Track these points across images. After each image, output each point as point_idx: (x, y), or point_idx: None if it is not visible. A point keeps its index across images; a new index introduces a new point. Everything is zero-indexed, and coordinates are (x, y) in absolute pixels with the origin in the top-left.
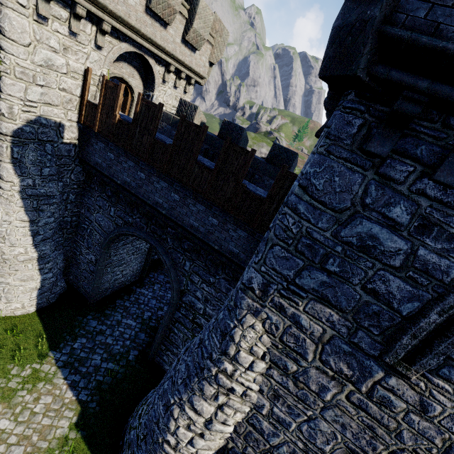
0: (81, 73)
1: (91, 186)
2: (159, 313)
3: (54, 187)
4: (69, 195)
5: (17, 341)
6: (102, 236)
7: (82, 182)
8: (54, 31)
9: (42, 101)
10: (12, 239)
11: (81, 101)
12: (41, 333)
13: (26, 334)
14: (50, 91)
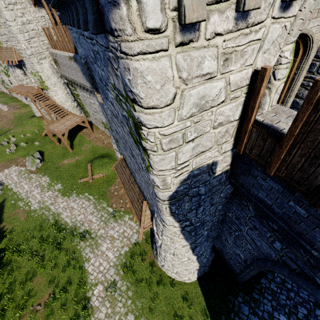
0: (244, 83)
1: (241, 202)
2: (317, 314)
3: (206, 214)
4: (217, 207)
5: (190, 313)
6: (256, 251)
7: (229, 193)
8: (208, 39)
9: (194, 154)
10: (178, 255)
11: (241, 124)
12: (205, 309)
13: (195, 307)
14: (201, 138)
